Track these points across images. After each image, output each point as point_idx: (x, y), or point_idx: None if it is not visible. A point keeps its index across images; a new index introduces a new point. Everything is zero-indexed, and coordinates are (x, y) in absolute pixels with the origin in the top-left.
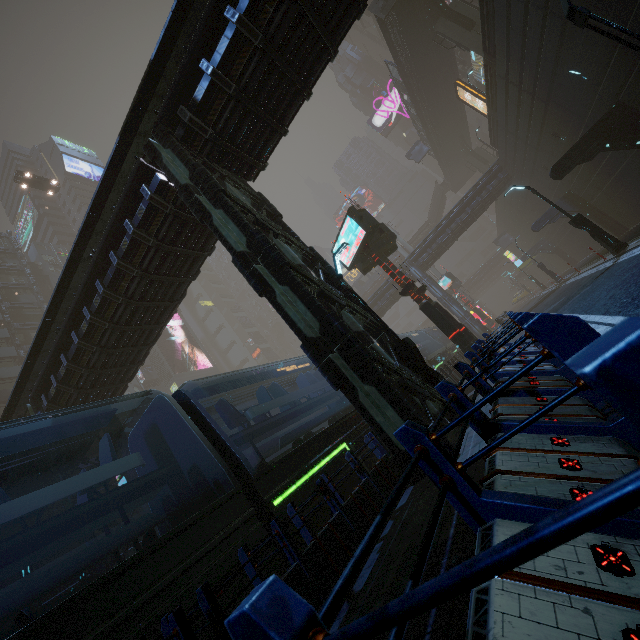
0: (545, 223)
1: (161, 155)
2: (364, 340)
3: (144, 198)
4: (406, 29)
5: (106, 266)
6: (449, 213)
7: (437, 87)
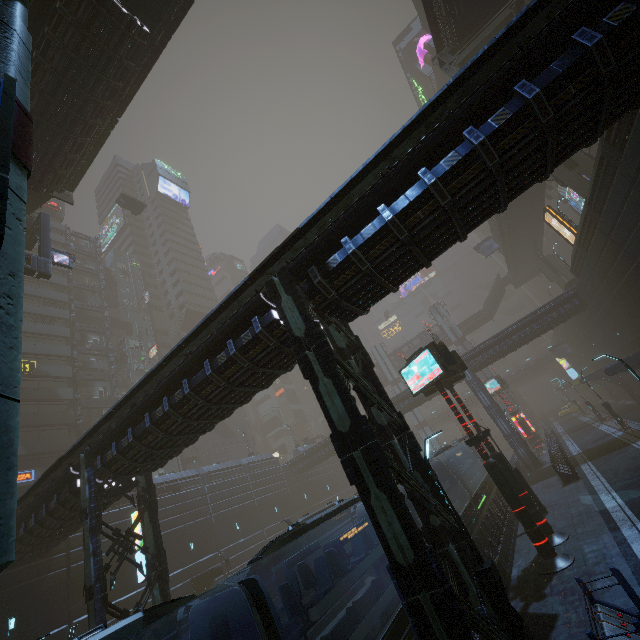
0: (621, 370)
1: (281, 298)
2: (440, 539)
3: (253, 327)
4: None
5: (197, 367)
6: (513, 324)
7: (522, 200)
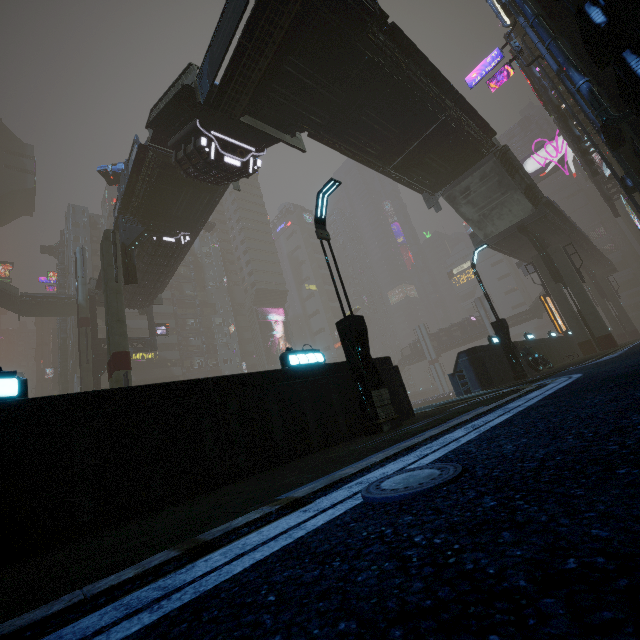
0: None
1: None
2: None
3: None
4: (506, 245)
5: None
6: None
7: None
